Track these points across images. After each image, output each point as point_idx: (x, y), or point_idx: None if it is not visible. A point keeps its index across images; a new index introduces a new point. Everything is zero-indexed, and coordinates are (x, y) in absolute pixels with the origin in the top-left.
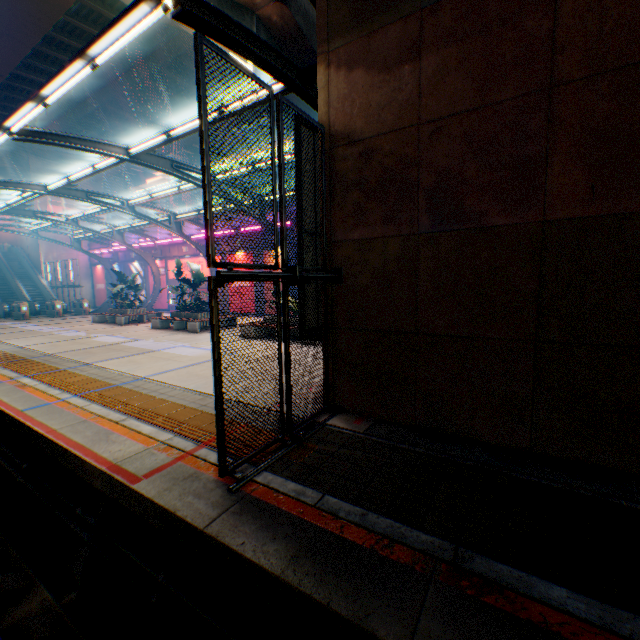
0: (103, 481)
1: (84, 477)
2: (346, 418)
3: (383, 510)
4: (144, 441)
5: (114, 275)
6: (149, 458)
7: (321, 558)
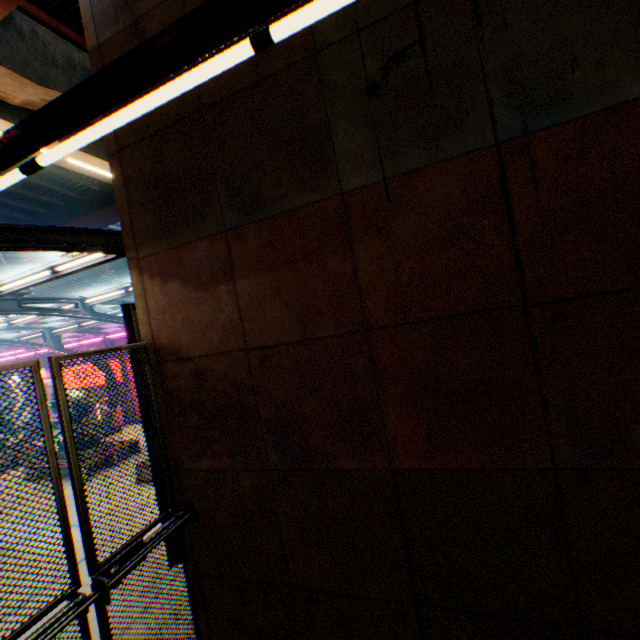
0: None
1: None
2: None
3: None
4: None
5: None
6: None
7: None
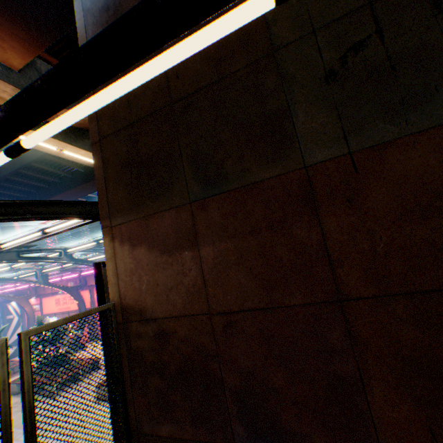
0: None
1: None
2: None
3: None
4: None
5: None
6: None
7: None
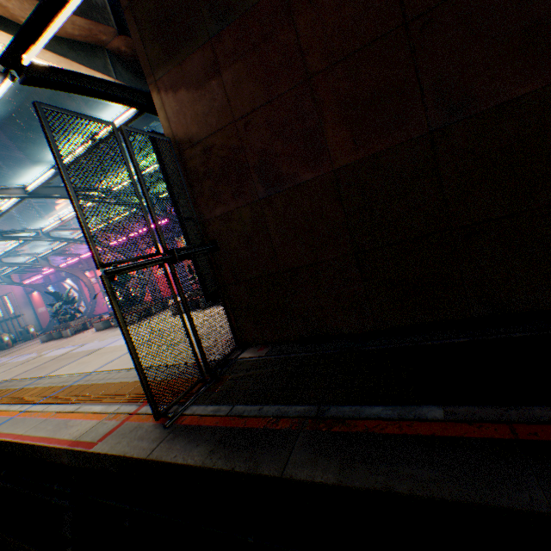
0: (68, 457)
1: (54, 460)
2: (253, 349)
3: (274, 401)
4: (97, 417)
5: (51, 296)
6: (102, 427)
7: (230, 445)
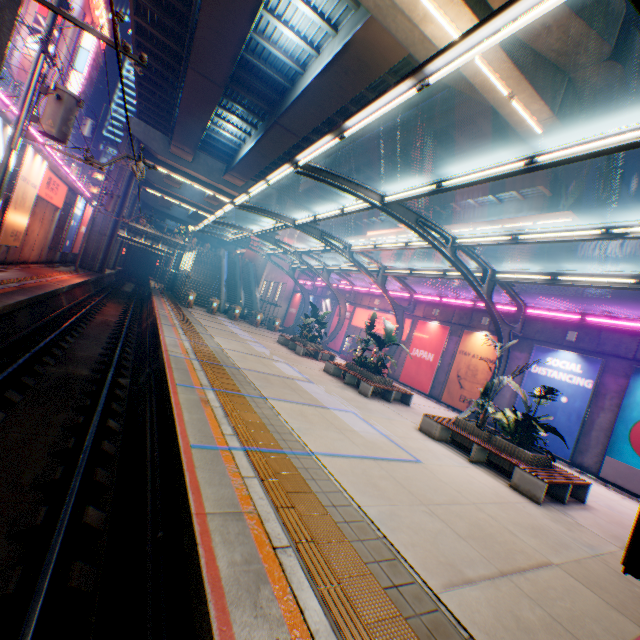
0: None
1: None
2: None
3: None
4: None
5: (306, 305)
6: None
7: None
